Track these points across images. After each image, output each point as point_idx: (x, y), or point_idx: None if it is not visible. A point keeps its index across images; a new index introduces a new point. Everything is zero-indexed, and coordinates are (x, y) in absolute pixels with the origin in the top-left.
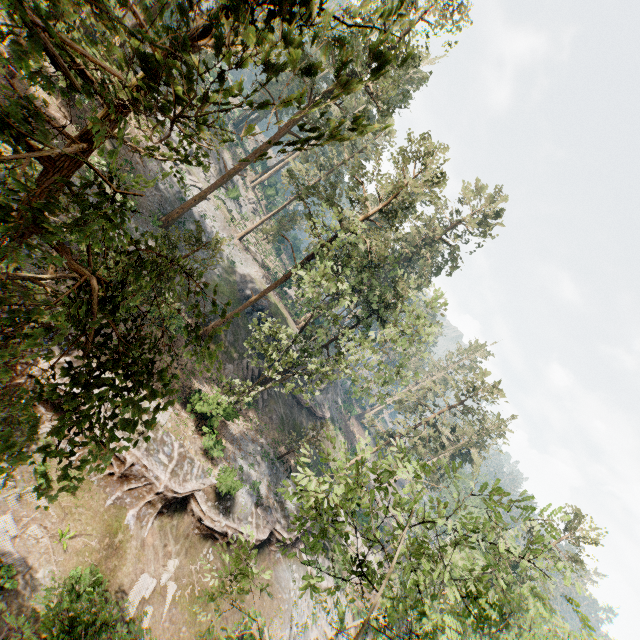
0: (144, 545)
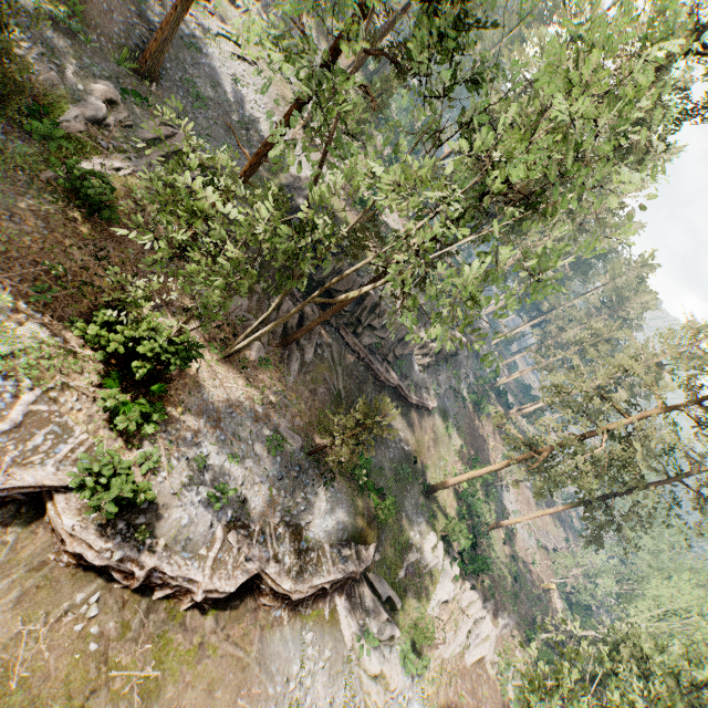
0: None
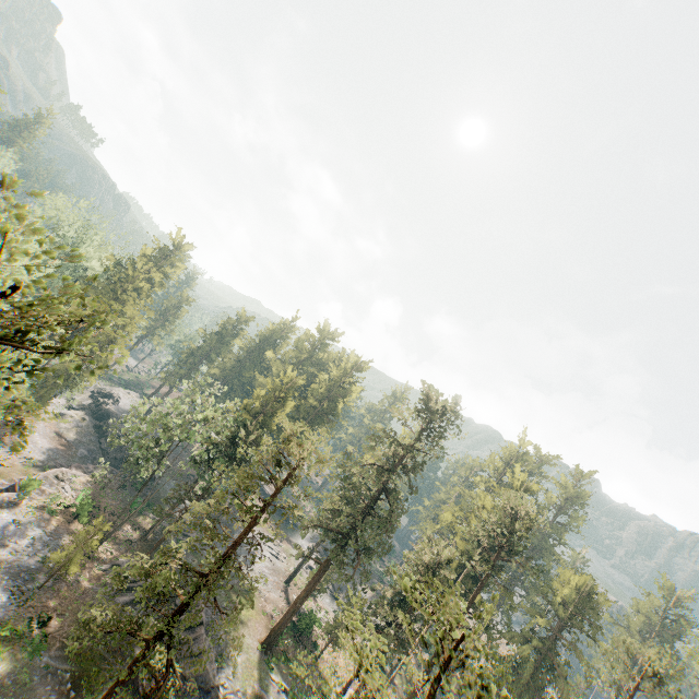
0: None
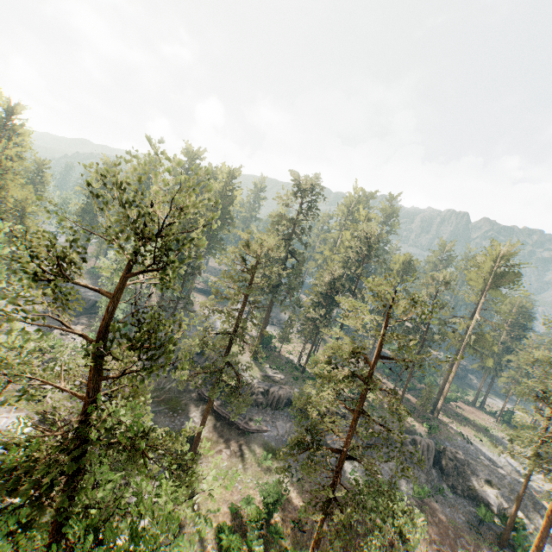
0: None
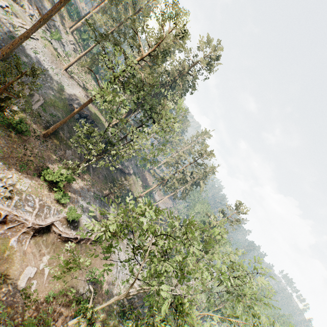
0: (25, 253)
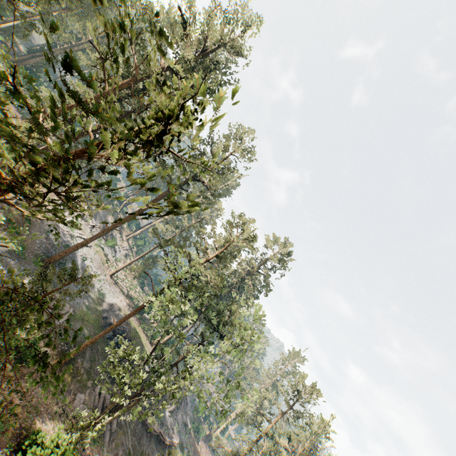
0: None
